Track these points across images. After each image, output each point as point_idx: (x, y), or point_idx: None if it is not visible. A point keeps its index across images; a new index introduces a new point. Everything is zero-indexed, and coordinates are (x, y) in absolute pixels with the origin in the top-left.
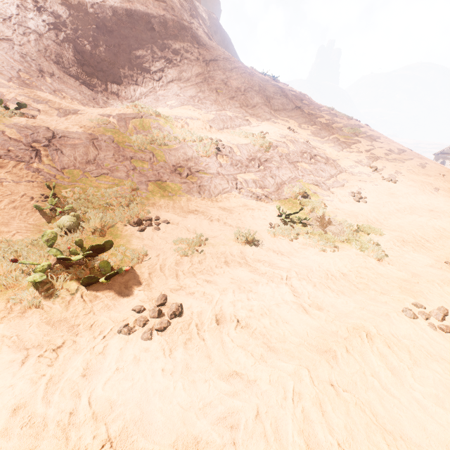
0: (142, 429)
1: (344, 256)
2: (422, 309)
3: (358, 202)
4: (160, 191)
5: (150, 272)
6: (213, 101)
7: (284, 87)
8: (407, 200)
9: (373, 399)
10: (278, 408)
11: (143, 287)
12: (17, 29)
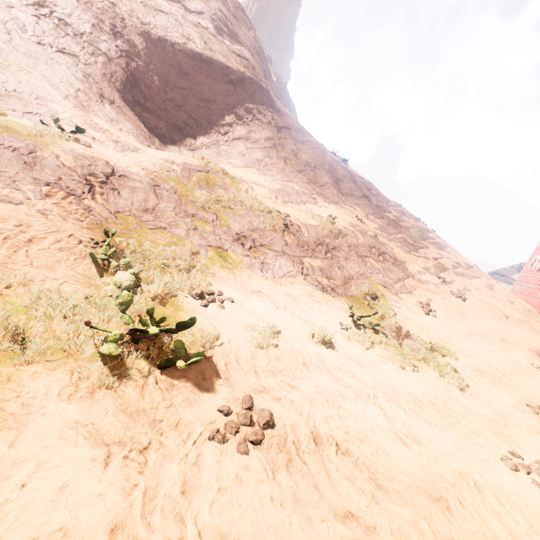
0: None
1: (425, 378)
2: (521, 459)
3: (428, 315)
4: (220, 260)
5: (226, 362)
6: (280, 170)
7: (353, 172)
8: (477, 322)
9: None
10: None
11: (223, 381)
12: (86, 47)
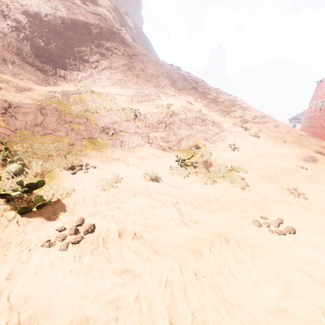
0: (47, 314)
1: (219, 187)
2: (266, 220)
3: (234, 151)
4: (91, 145)
5: (75, 202)
6: (134, 83)
7: (185, 74)
8: (265, 149)
9: (222, 281)
10: (153, 292)
11: (67, 213)
12: None
